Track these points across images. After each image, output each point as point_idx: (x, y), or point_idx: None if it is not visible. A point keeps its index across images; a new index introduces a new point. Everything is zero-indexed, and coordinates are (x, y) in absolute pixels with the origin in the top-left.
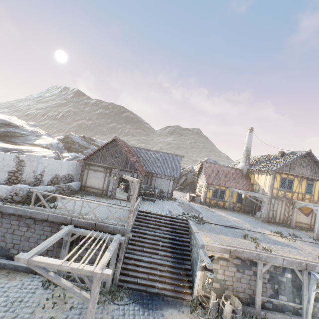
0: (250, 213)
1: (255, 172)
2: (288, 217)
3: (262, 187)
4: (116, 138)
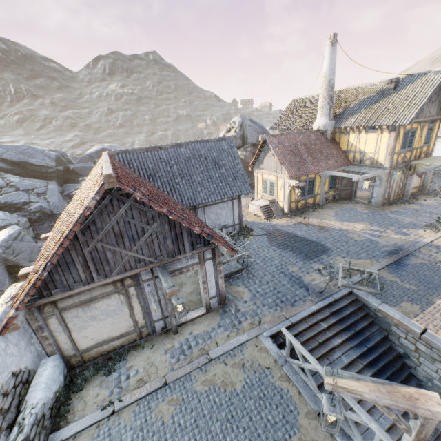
0: (349, 198)
1: (352, 130)
2: (403, 187)
3: (372, 155)
4: (116, 185)
